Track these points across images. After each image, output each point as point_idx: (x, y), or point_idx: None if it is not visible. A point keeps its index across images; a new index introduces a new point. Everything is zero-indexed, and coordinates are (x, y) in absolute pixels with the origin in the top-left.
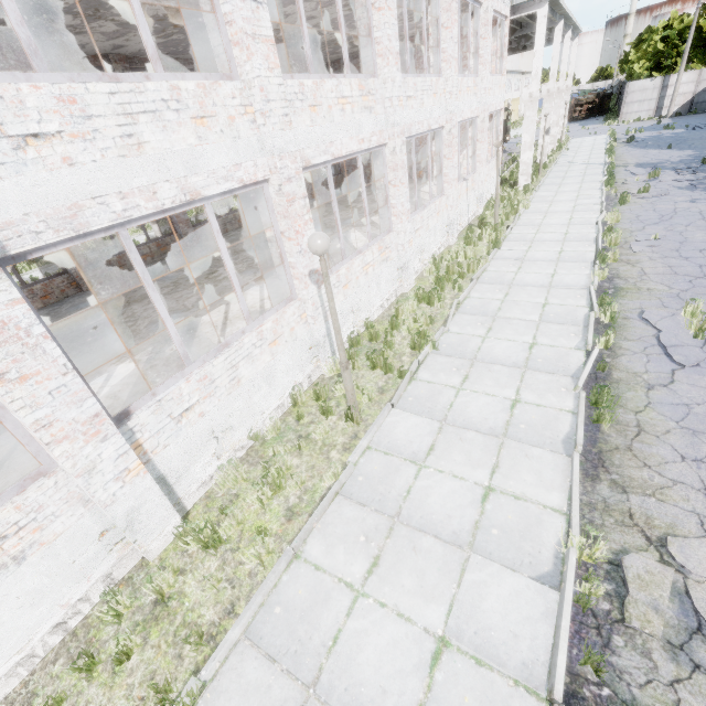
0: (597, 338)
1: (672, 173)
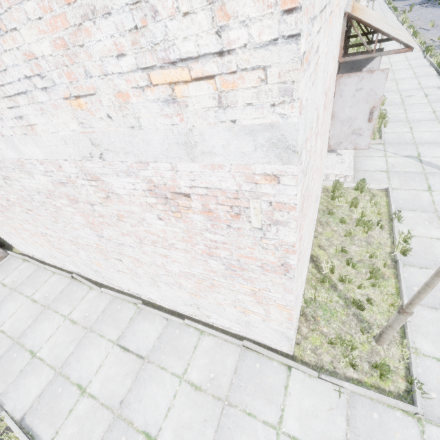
0: (411, 30)
1: (418, 6)
